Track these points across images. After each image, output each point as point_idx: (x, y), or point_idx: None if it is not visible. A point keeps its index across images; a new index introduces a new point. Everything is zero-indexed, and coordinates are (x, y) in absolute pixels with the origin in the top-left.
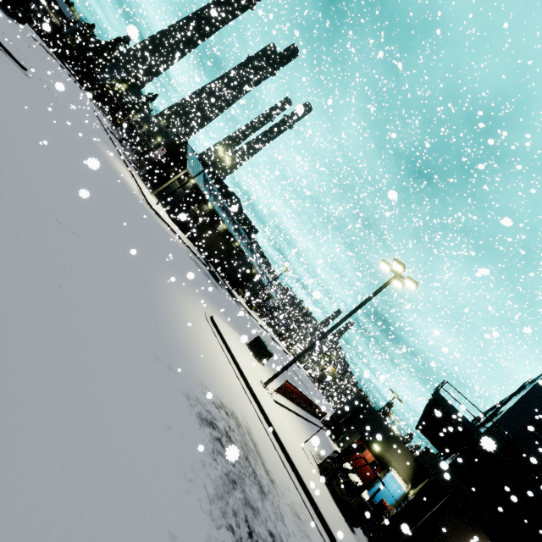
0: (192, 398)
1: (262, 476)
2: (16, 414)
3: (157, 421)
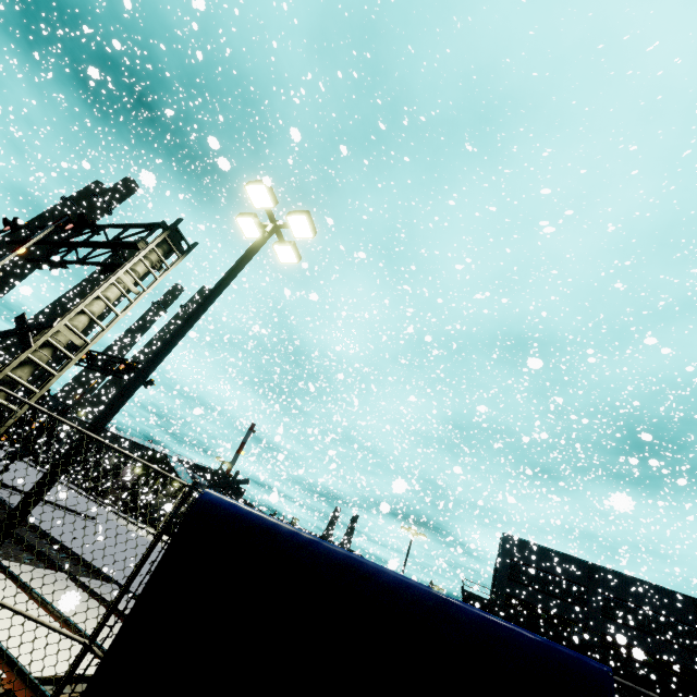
0: None
1: None
2: None
3: None
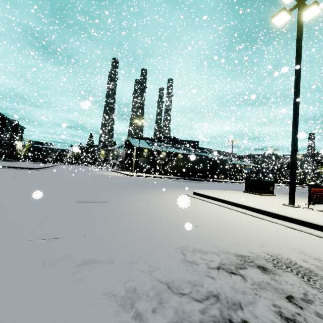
0: (148, 294)
1: None
2: None
3: None
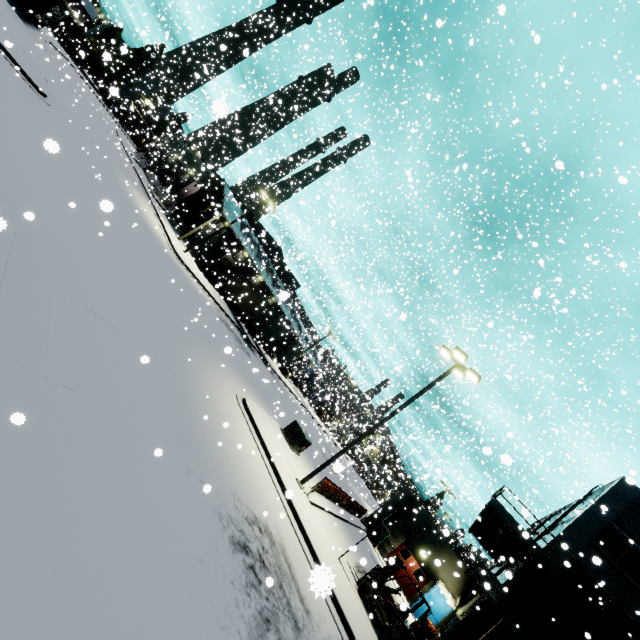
0: (225, 517)
1: (297, 606)
2: (58, 577)
3: (191, 556)
